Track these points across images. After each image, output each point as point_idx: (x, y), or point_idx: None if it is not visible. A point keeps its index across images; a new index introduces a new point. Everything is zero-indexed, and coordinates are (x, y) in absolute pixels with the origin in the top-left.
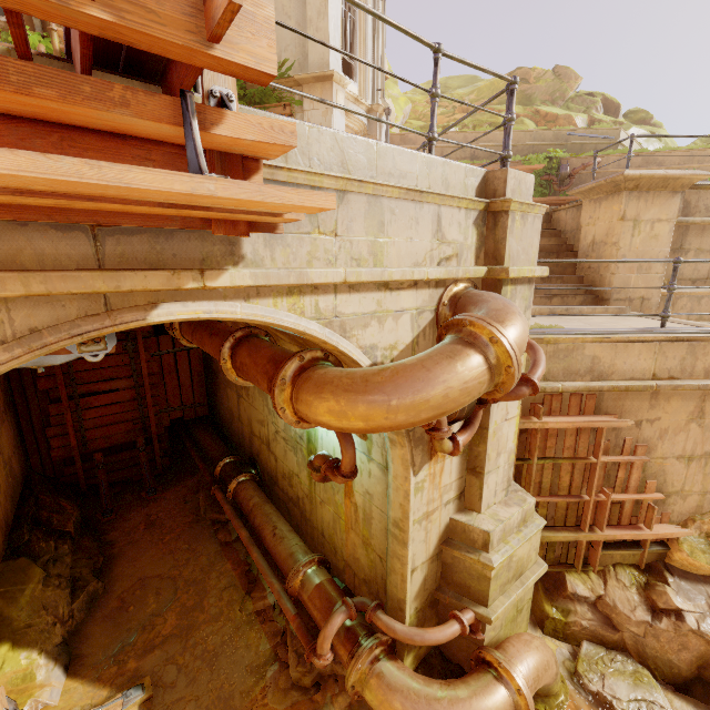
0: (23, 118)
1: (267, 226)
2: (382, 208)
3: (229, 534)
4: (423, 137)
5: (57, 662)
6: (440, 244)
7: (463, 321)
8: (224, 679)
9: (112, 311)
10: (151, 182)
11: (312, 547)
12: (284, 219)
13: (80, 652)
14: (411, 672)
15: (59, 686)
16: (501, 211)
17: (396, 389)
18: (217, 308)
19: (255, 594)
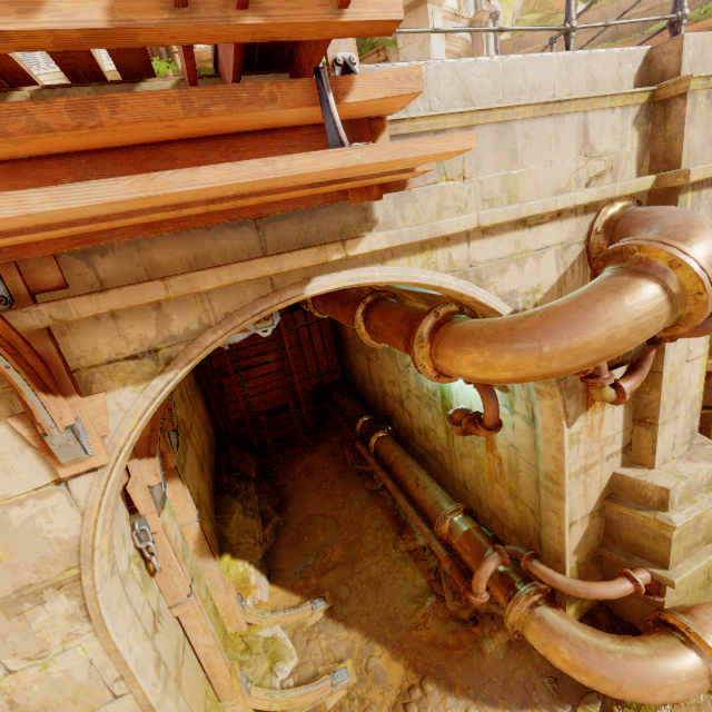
0: (200, 138)
1: (397, 185)
2: (513, 134)
3: (375, 483)
4: (542, 32)
5: (261, 572)
6: (588, 160)
7: (628, 247)
8: (388, 602)
9: (277, 290)
10: (310, 165)
11: (454, 498)
12: (416, 172)
13: (275, 567)
14: (575, 622)
15: (266, 589)
16: (675, 96)
17: (548, 335)
18: (359, 275)
19: (406, 535)
